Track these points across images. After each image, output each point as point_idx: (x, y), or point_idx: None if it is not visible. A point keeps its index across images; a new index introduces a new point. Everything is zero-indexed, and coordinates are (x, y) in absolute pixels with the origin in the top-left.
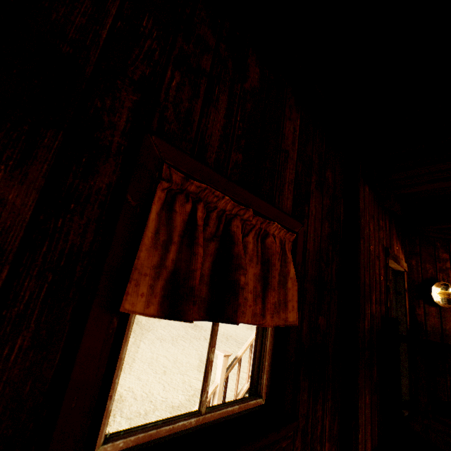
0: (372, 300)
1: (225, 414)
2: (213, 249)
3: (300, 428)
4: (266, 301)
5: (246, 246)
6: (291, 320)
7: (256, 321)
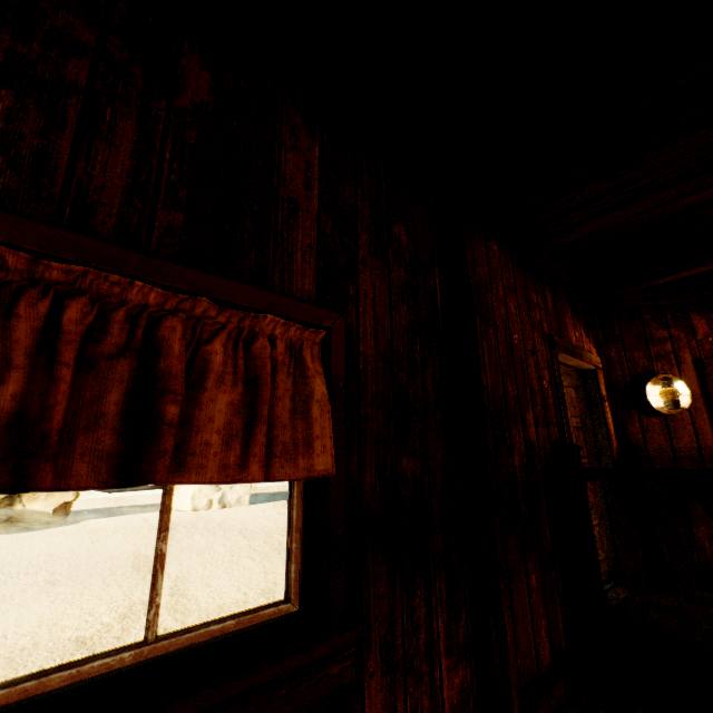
0: (527, 421)
1: (205, 637)
2: (125, 371)
3: (377, 641)
4: (253, 443)
5: (209, 359)
6: (321, 468)
7: (227, 477)
